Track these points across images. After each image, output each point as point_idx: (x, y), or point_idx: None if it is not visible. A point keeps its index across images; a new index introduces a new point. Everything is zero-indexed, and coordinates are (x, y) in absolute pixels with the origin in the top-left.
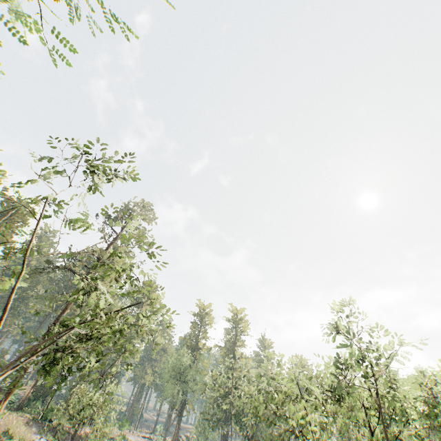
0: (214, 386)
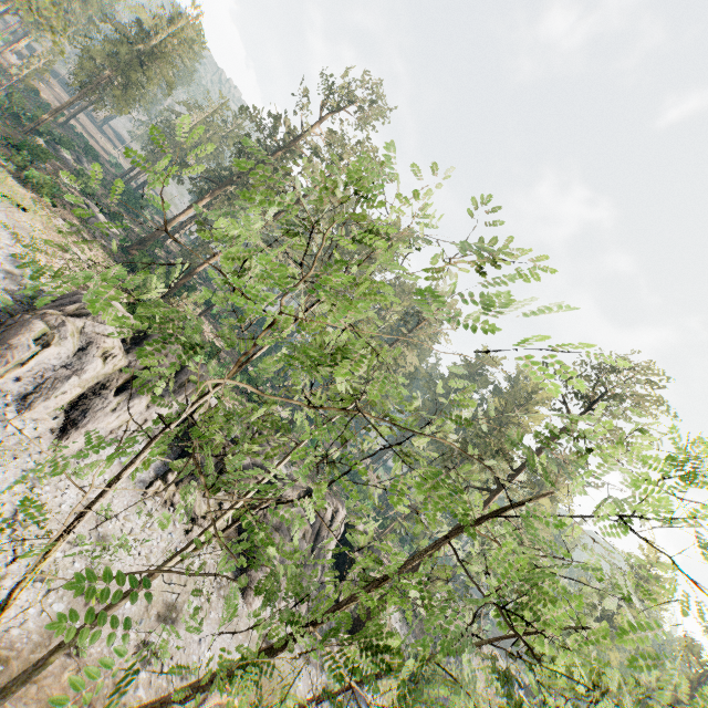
0: None
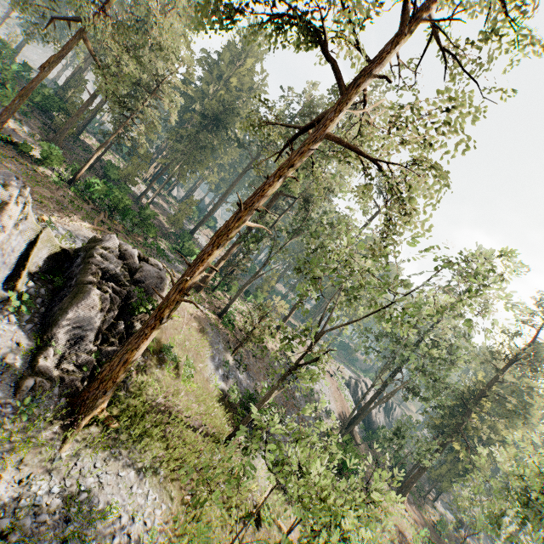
0: (535, 472)
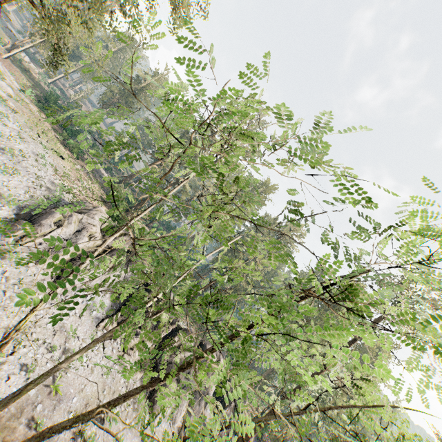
0: None
